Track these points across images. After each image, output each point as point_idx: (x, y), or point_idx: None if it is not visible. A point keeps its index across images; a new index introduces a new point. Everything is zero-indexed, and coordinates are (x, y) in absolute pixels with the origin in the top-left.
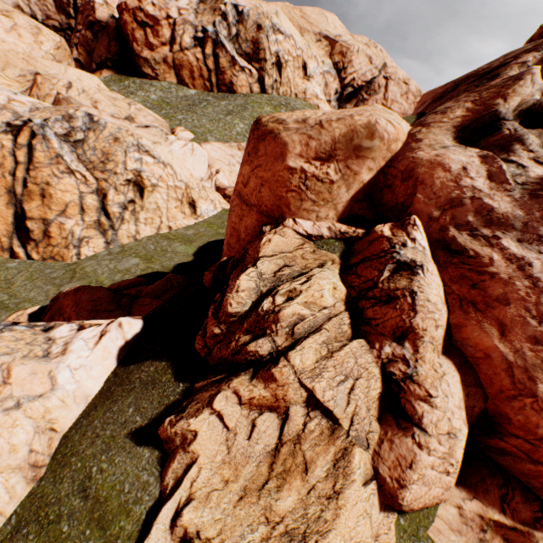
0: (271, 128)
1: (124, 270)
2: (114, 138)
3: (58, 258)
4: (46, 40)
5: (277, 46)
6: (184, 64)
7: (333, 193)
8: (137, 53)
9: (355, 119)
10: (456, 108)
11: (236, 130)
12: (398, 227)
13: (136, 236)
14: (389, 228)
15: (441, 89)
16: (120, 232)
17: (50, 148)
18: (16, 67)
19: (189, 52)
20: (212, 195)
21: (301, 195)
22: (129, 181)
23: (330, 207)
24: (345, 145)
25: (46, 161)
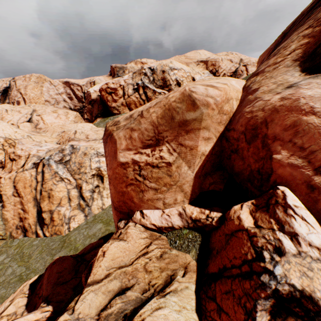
0: (110, 131)
1: (92, 234)
2: (84, 154)
3: (58, 233)
4: (70, 116)
5: (175, 76)
6: (131, 102)
7: (173, 174)
8: (109, 106)
9: (169, 97)
10: (289, 43)
11: None
12: (262, 209)
13: (102, 206)
14: (249, 211)
15: (272, 44)
16: (93, 206)
17: (51, 170)
18: (56, 132)
19: (132, 96)
20: None
21: (140, 186)
22: (93, 175)
23: (175, 190)
24: (168, 125)
25: (50, 177)
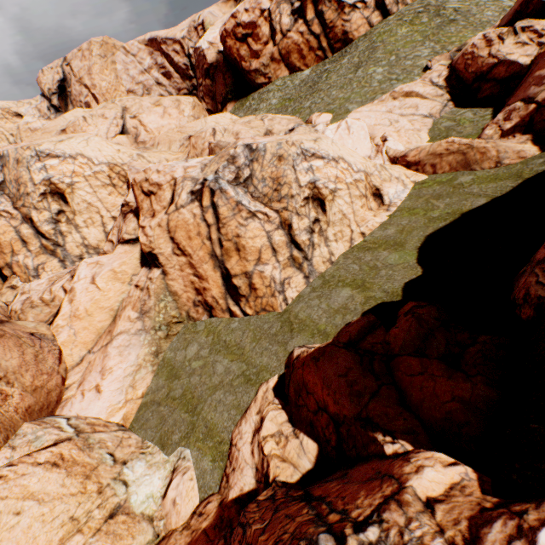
0: None
1: (339, 308)
2: (277, 158)
3: (268, 308)
4: (185, 107)
5: None
6: (290, 49)
7: None
8: (246, 70)
9: None
10: None
11: (375, 80)
12: None
13: (330, 259)
14: None
15: None
16: (314, 260)
17: (229, 199)
18: (176, 141)
19: (291, 32)
20: (394, 171)
21: None
22: (307, 199)
23: None
24: None
25: (229, 214)
